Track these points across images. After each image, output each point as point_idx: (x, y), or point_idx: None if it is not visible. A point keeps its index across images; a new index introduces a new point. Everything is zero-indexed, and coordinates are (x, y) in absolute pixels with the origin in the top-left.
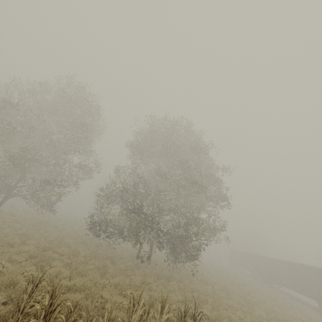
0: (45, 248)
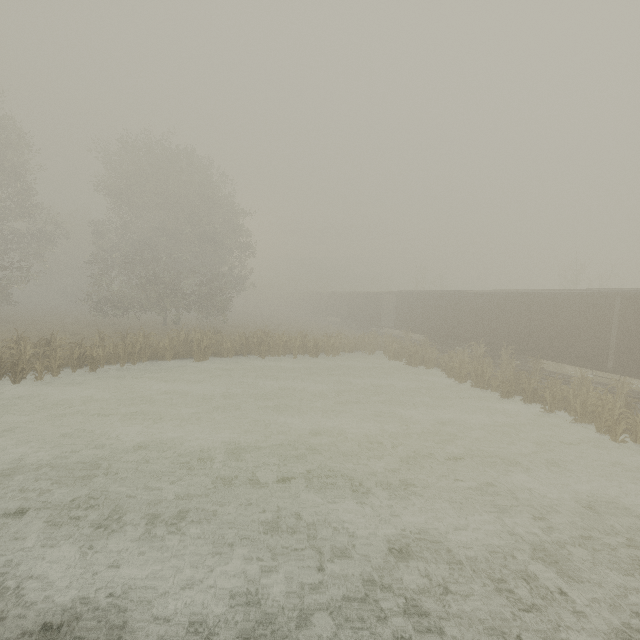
0: (73, 334)
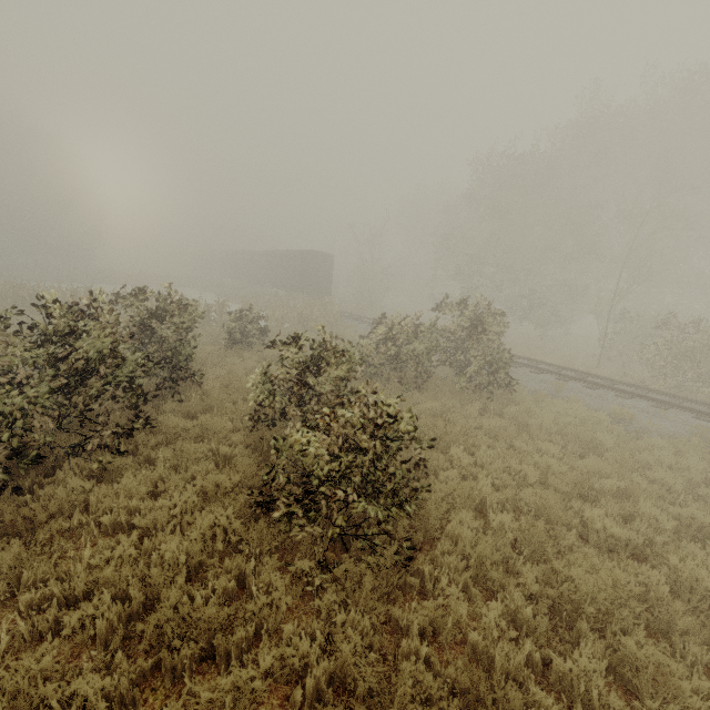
0: None
